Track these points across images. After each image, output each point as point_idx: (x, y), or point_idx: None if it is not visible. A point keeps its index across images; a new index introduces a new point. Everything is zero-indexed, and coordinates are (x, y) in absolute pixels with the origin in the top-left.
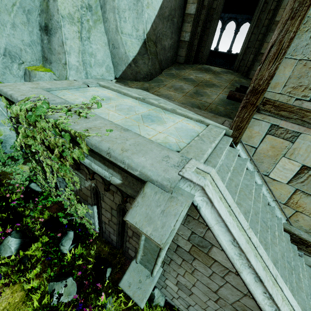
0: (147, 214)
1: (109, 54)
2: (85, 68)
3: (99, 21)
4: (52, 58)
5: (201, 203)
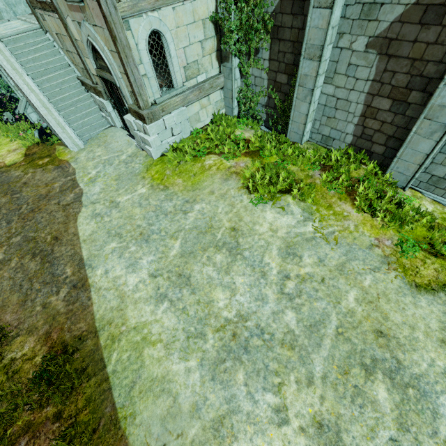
0: None
1: None
2: (12, 9)
3: None
4: None
5: None
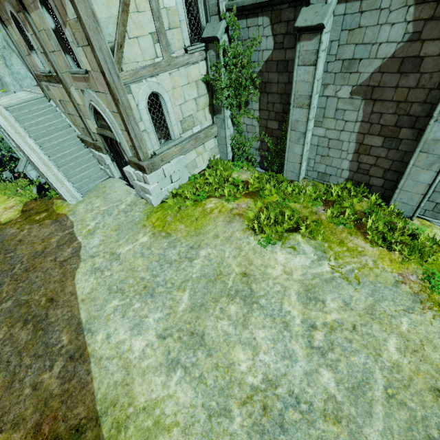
0: None
1: (27, 69)
2: (18, 83)
3: (12, 53)
4: (2, 82)
5: None
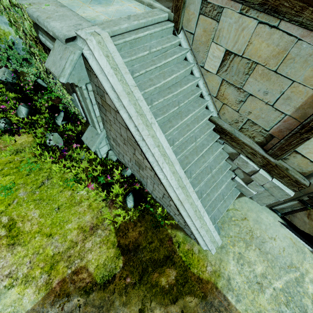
0: (54, 60)
1: None
2: None
3: None
4: None
5: (89, 56)
